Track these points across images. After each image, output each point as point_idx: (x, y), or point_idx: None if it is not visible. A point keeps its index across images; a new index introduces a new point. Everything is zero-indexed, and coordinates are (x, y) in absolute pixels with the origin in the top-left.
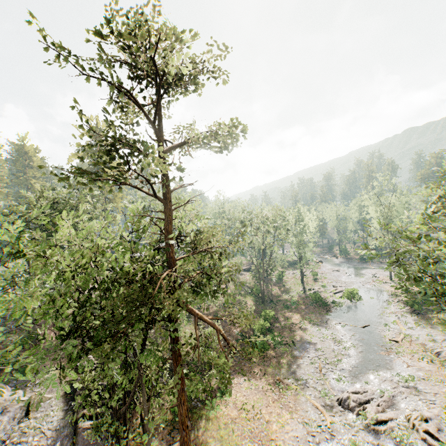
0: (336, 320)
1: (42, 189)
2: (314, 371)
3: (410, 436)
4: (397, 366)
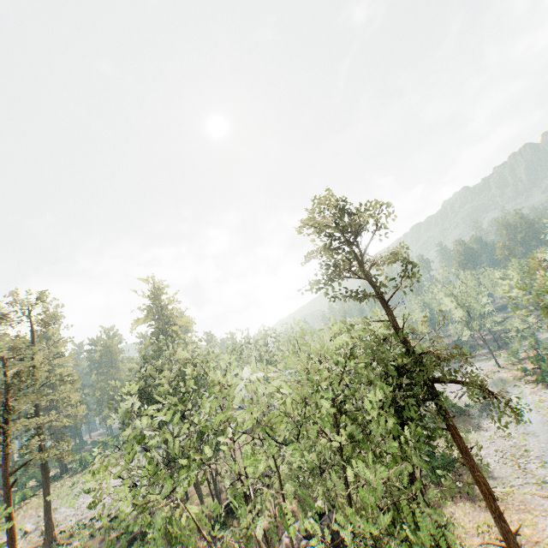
0: (486, 419)
1: (144, 359)
2: (512, 470)
3: None
4: None
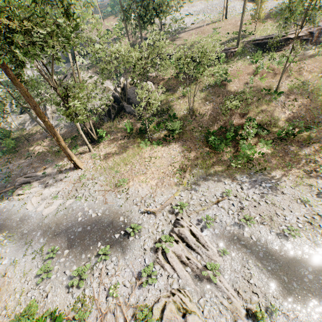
0: None
1: None
2: (218, 196)
3: (153, 282)
4: (308, 319)
